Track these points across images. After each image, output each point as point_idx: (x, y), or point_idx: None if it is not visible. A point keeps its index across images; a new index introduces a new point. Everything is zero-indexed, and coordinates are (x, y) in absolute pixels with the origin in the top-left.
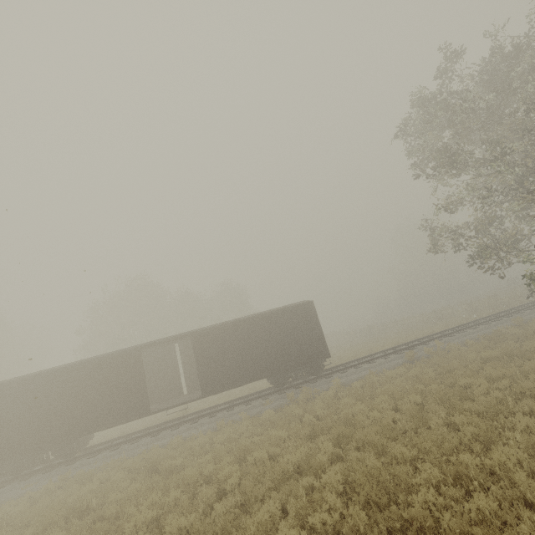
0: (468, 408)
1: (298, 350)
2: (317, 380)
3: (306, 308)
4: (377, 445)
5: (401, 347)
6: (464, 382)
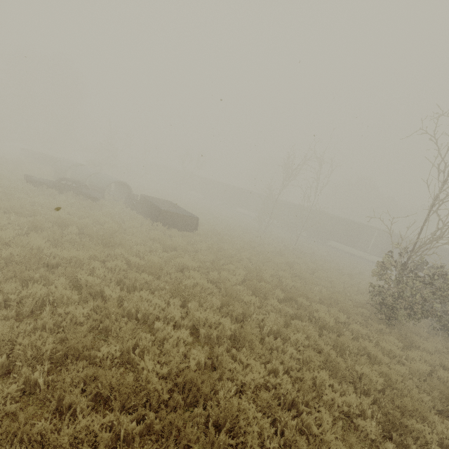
0: None
1: None
2: None
3: None
4: None
5: None
6: None
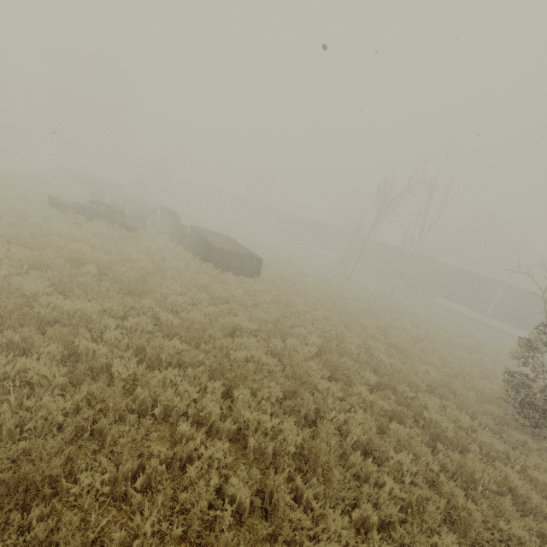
0: None
1: None
2: None
3: None
4: None
5: None
6: None
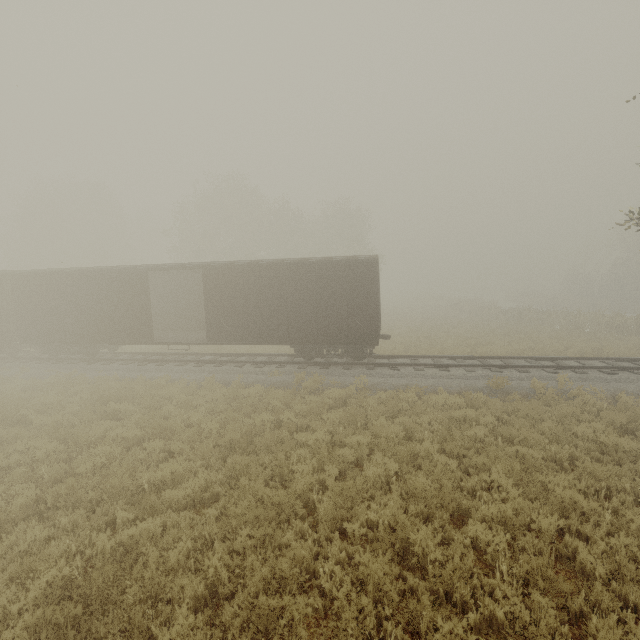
0: (416, 539)
1: (335, 324)
2: (354, 367)
3: (364, 267)
4: (231, 519)
5: (515, 360)
6: (493, 478)
